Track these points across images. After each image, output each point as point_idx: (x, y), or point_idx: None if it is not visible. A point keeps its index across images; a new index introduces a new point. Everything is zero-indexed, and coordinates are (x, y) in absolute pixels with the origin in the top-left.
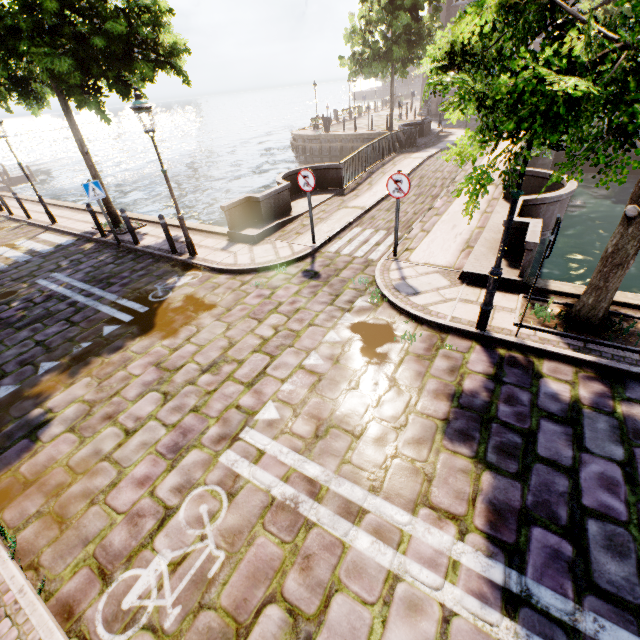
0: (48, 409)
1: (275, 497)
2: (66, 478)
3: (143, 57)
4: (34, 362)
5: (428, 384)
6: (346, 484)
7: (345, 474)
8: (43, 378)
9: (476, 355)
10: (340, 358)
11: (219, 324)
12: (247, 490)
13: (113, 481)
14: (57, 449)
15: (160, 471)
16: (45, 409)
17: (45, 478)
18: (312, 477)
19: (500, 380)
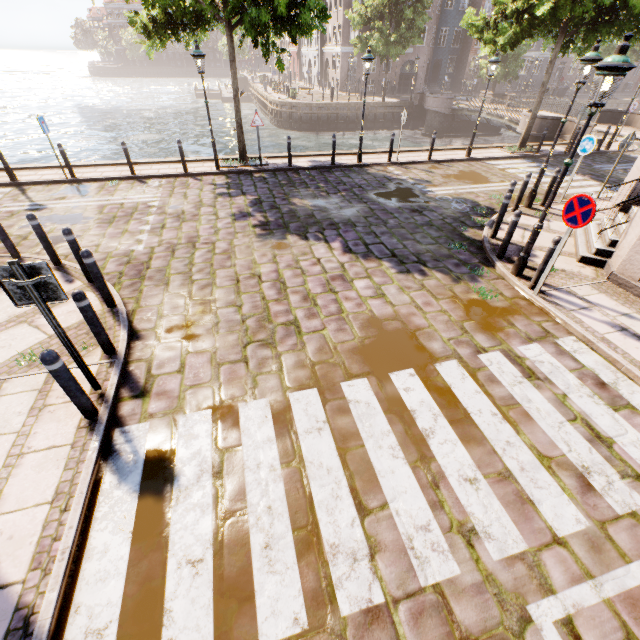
0: None
1: None
2: None
3: None
4: None
5: None
6: None
7: None
8: None
9: None
10: None
11: None
12: None
13: None
14: None
15: None
16: None
17: None
18: None
19: None
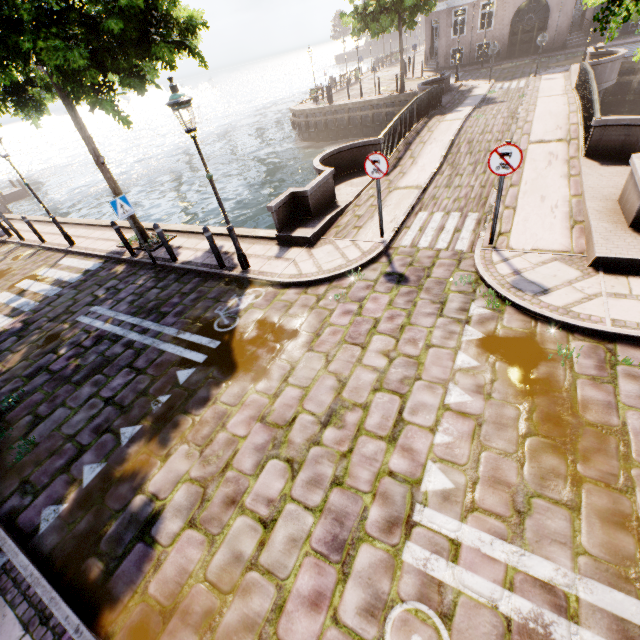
0: (152, 495)
1: (509, 617)
2: (212, 601)
3: (162, 38)
4: (111, 428)
5: (629, 419)
6: (599, 589)
7: (589, 572)
8: (130, 450)
9: None
10: (490, 390)
11: (314, 356)
12: (464, 607)
13: (275, 603)
14: (184, 556)
15: (331, 582)
16: (148, 495)
17: (185, 603)
18: (545, 580)
19: None
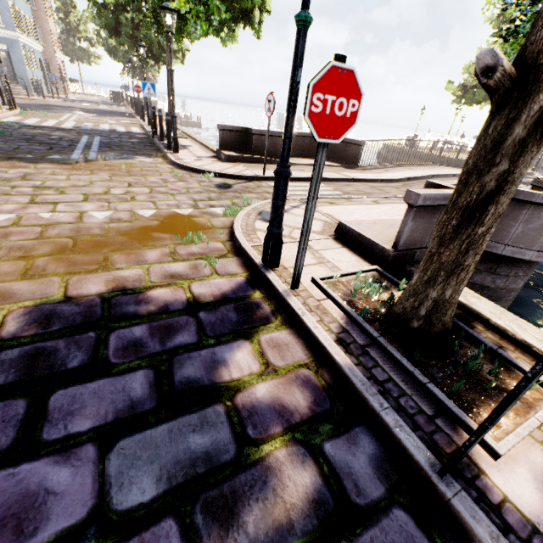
0: None
1: None
2: None
3: None
4: None
5: (128, 270)
6: None
7: None
8: None
9: (223, 281)
10: (118, 222)
11: (105, 177)
12: None
13: None
14: None
15: None
16: None
17: None
18: None
19: (196, 310)
